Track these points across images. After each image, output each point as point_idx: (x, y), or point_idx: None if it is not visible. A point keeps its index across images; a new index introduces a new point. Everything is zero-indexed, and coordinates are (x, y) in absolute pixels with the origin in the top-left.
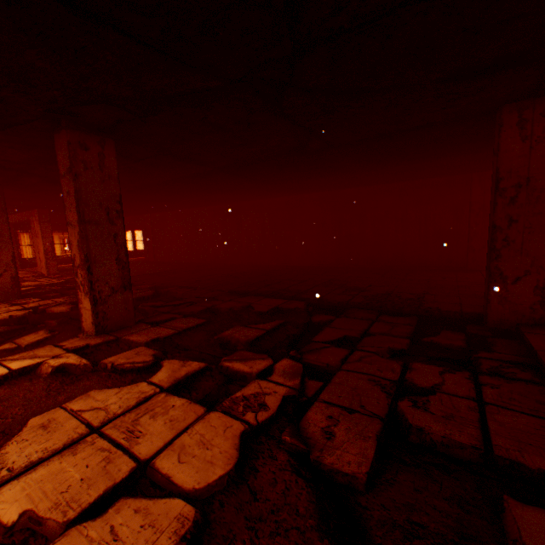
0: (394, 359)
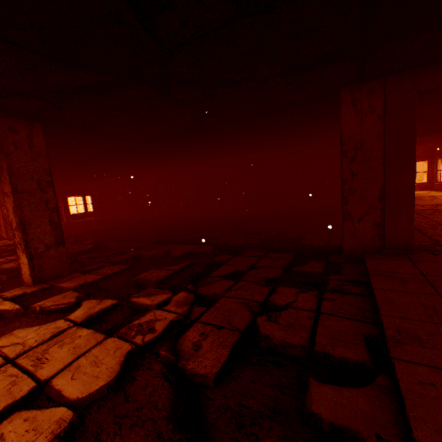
0: (266, 286)
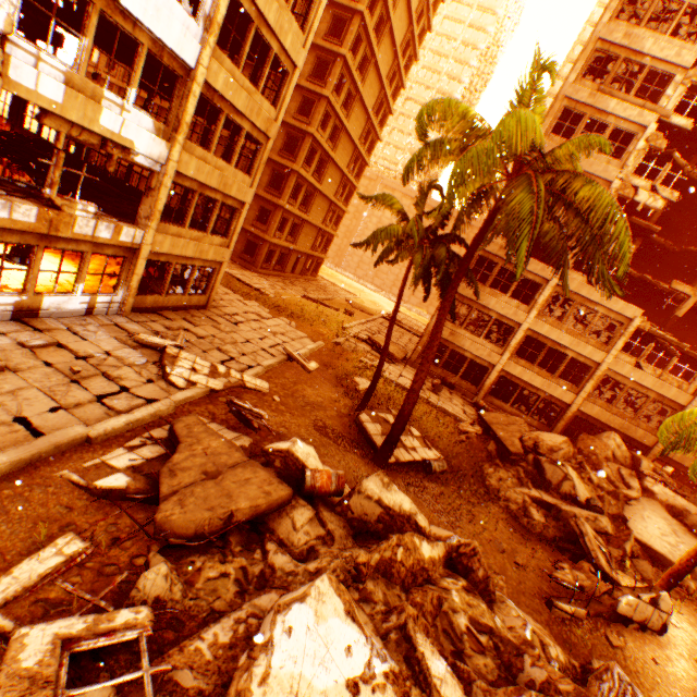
0: None
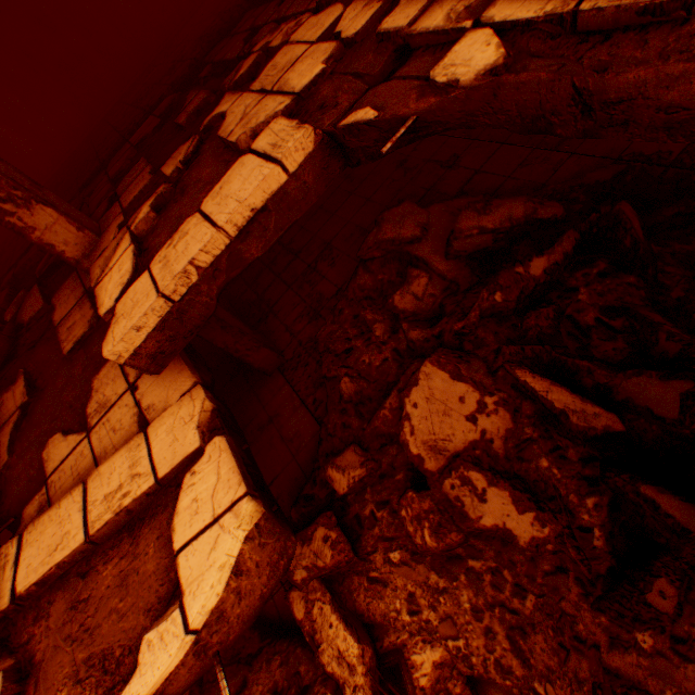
0: None
